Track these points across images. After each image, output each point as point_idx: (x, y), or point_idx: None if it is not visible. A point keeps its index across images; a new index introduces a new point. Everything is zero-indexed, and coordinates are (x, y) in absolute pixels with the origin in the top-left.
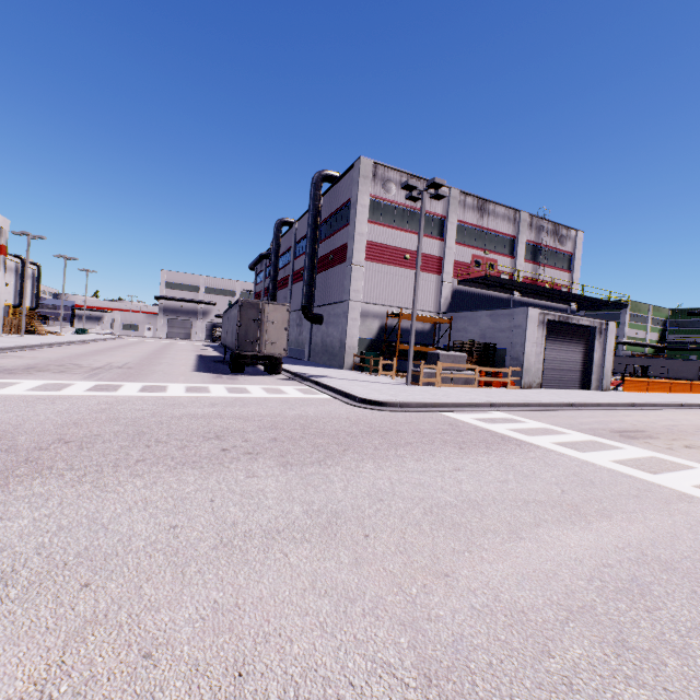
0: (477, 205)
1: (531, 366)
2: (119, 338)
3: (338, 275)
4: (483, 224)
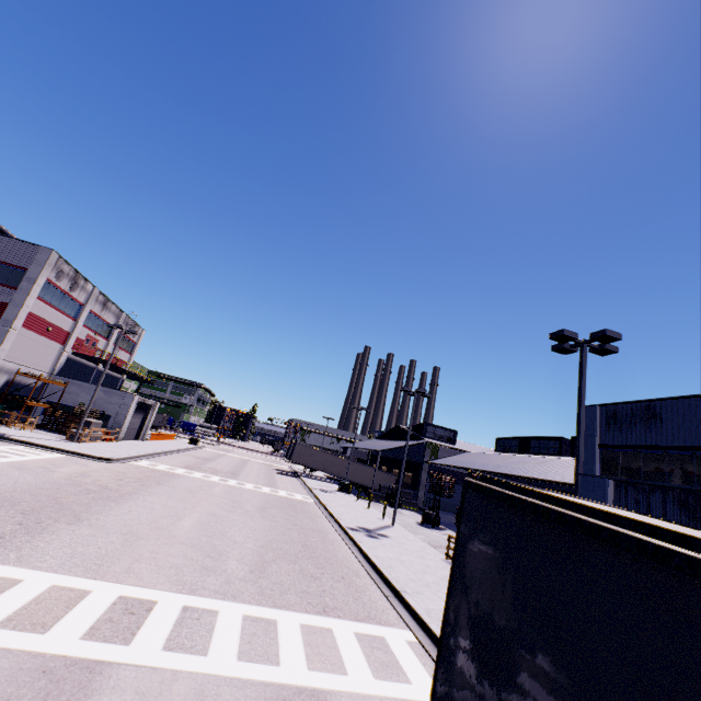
0: (104, 301)
1: (125, 428)
2: None
3: None
4: (102, 315)
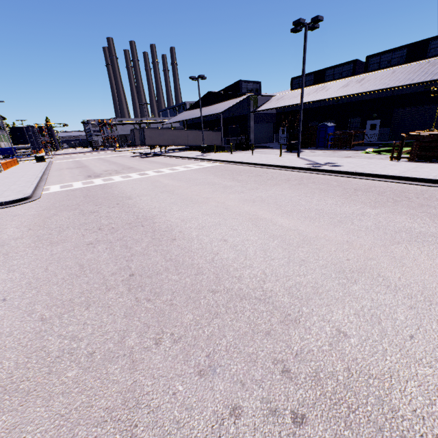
0: None
1: None
2: None
3: None
4: None
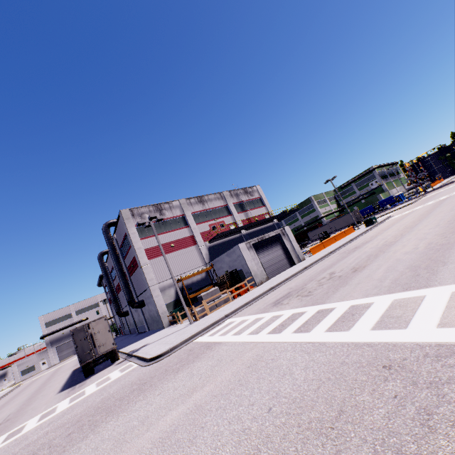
0: (198, 200)
1: (256, 272)
2: (18, 386)
3: (139, 274)
4: (206, 207)
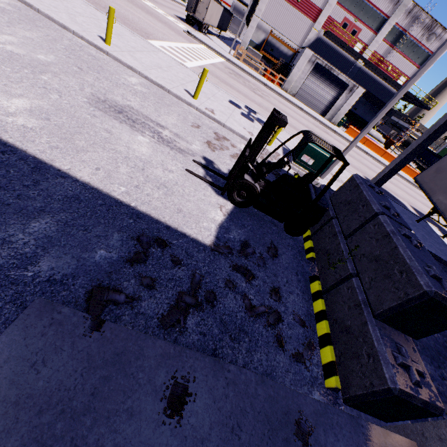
0: None
1: (292, 81)
2: None
3: None
4: None
